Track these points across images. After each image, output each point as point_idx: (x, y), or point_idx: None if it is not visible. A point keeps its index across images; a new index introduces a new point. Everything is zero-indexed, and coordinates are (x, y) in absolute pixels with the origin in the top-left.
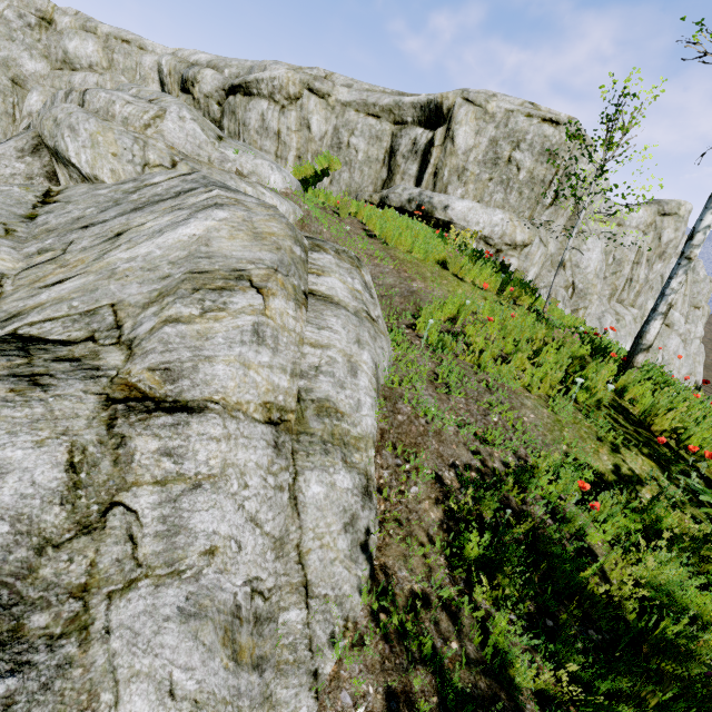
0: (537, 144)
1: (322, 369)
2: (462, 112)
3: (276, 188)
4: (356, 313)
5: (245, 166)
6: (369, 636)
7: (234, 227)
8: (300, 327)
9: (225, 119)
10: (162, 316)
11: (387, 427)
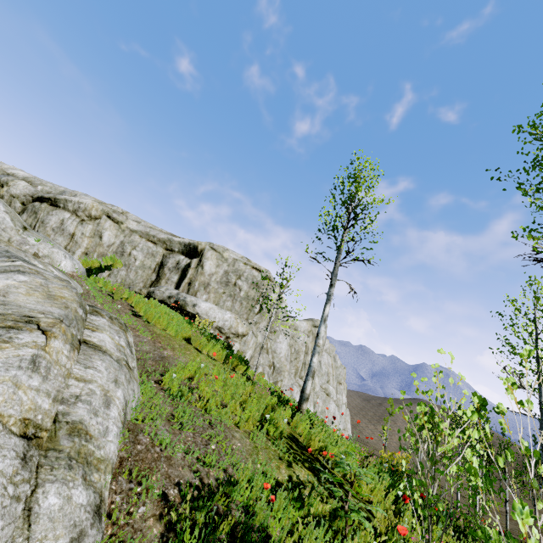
0: (250, 278)
1: (81, 398)
2: (209, 253)
3: (65, 270)
4: (118, 360)
5: (42, 250)
6: None
7: (32, 288)
8: (71, 364)
9: (25, 214)
10: None
11: (127, 456)
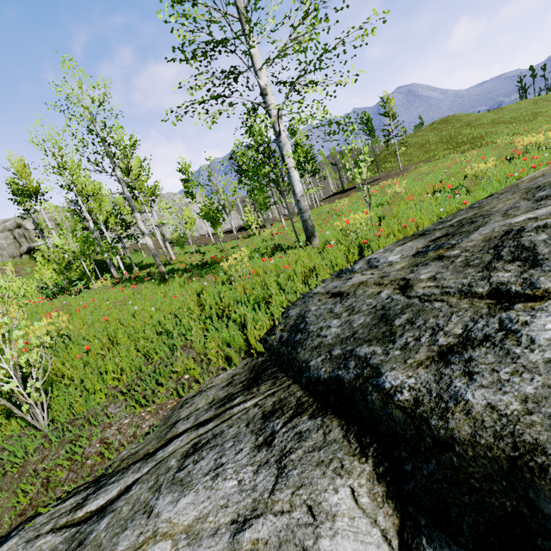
0: (50, 219)
1: None
2: (24, 222)
3: None
4: None
5: None
6: None
7: None
8: None
9: None
10: None
11: None
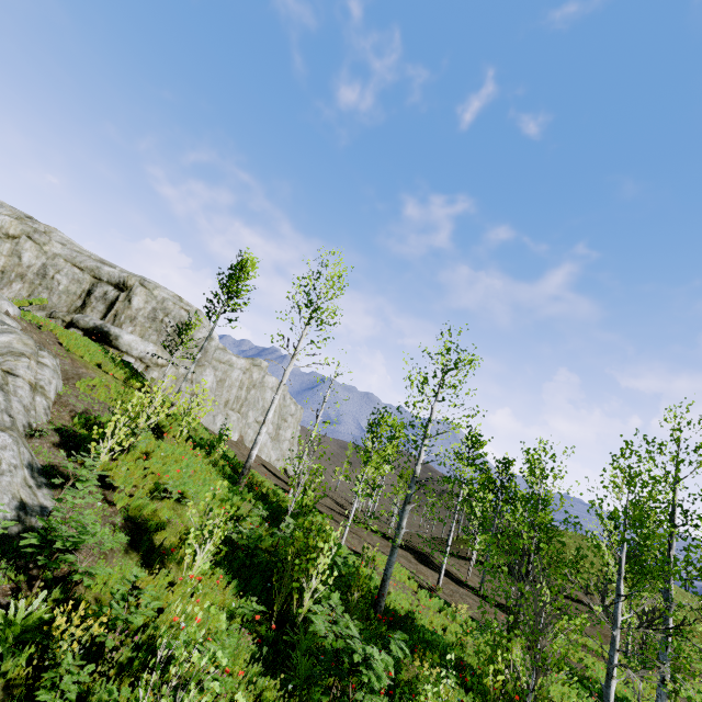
0: (178, 317)
1: (42, 380)
2: (138, 290)
3: (10, 315)
4: (54, 370)
5: None
6: (48, 424)
7: (18, 341)
8: (37, 369)
9: None
10: (6, 359)
11: (58, 401)
